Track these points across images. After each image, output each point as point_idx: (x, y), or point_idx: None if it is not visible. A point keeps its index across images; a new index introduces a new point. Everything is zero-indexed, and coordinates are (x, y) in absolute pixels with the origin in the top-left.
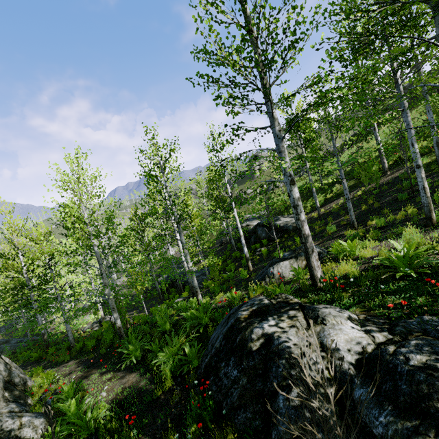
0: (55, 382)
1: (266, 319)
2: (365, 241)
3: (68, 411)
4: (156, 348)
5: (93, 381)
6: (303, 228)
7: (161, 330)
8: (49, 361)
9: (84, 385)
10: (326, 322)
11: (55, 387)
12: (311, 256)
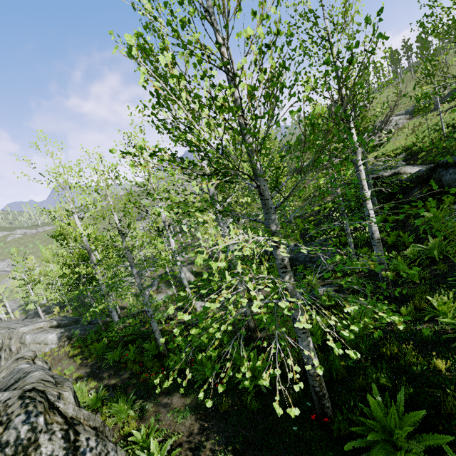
0: None
1: None
2: None
3: None
4: None
5: None
6: None
7: None
8: (131, 372)
9: None
10: None
11: None
12: None
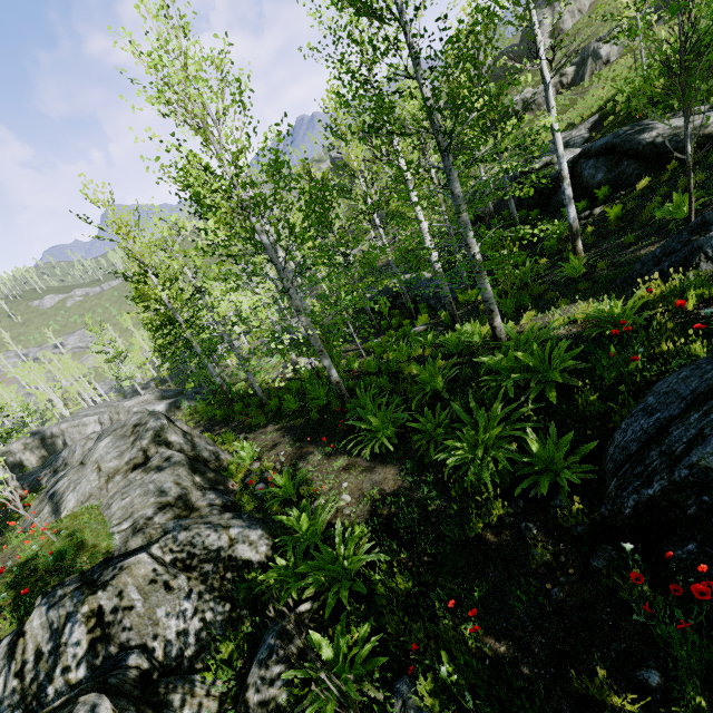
0: (257, 457)
1: None
2: None
3: (299, 528)
4: (430, 426)
5: (317, 467)
6: None
7: (421, 388)
8: (239, 421)
9: (307, 477)
10: None
11: (261, 467)
12: None
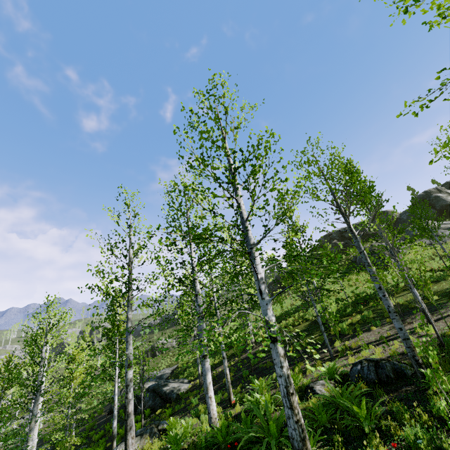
0: None
1: None
2: (191, 418)
3: None
4: None
5: None
6: (128, 406)
7: None
8: None
9: None
10: None
11: None
12: (128, 434)
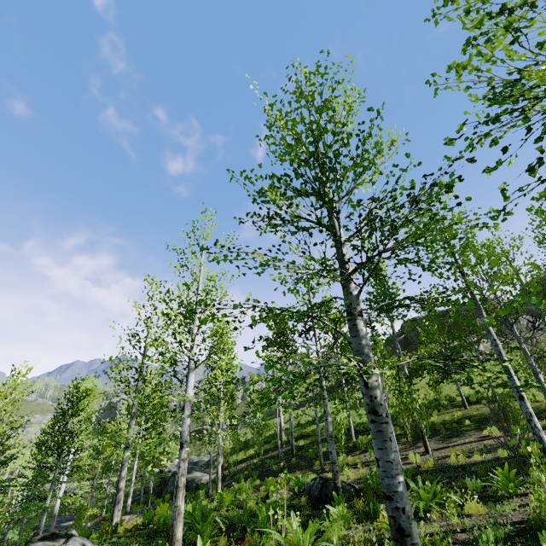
0: None
1: (44, 541)
2: None
3: None
4: None
5: None
6: (120, 482)
7: None
8: None
9: None
10: (68, 542)
11: None
12: (116, 506)
